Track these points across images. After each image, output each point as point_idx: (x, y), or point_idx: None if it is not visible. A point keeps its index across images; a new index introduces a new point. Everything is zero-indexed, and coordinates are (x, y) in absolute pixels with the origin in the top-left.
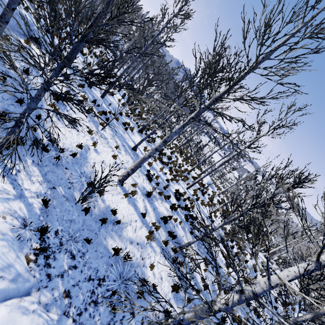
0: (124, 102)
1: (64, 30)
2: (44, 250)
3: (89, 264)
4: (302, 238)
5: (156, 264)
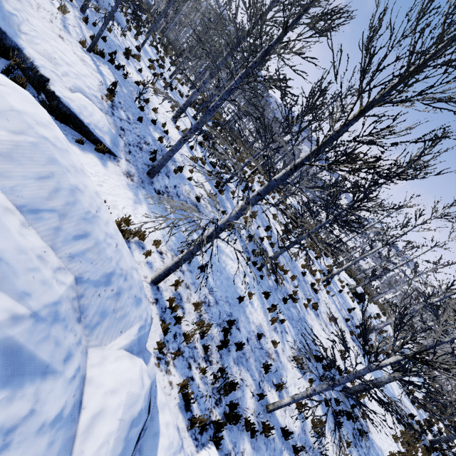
0: None
1: (142, 29)
2: (112, 99)
3: (139, 130)
4: (415, 273)
5: (196, 176)
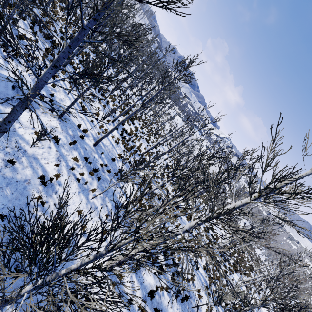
0: (117, 137)
1: None
2: None
3: None
4: (280, 266)
5: None
